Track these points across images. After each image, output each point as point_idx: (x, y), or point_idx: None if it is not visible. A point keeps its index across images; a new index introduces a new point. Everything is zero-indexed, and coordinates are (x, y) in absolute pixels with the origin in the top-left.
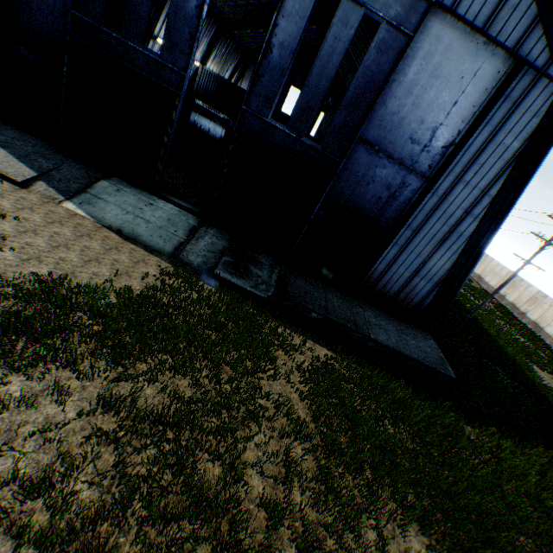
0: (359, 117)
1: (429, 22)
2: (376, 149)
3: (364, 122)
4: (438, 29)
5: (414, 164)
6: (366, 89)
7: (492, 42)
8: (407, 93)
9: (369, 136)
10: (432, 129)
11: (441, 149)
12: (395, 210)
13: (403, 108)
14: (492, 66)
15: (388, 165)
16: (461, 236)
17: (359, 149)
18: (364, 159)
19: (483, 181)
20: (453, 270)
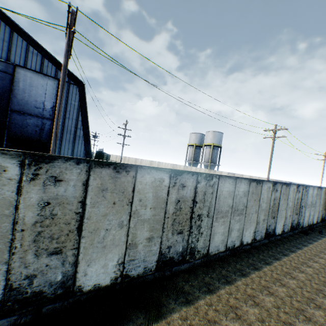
0: (6, 102)
1: (18, 70)
2: (22, 113)
3: (10, 104)
4: (24, 72)
5: (43, 115)
6: (4, 92)
7: (47, 75)
8: (24, 92)
9: (16, 109)
10: (43, 103)
11: (51, 108)
12: (46, 134)
13: (25, 97)
14: (52, 82)
15: (32, 118)
16: (80, 136)
17: (14, 114)
18: (19, 117)
19: (74, 116)
20: (86, 150)
